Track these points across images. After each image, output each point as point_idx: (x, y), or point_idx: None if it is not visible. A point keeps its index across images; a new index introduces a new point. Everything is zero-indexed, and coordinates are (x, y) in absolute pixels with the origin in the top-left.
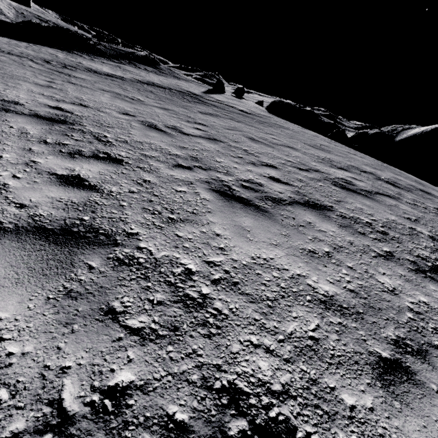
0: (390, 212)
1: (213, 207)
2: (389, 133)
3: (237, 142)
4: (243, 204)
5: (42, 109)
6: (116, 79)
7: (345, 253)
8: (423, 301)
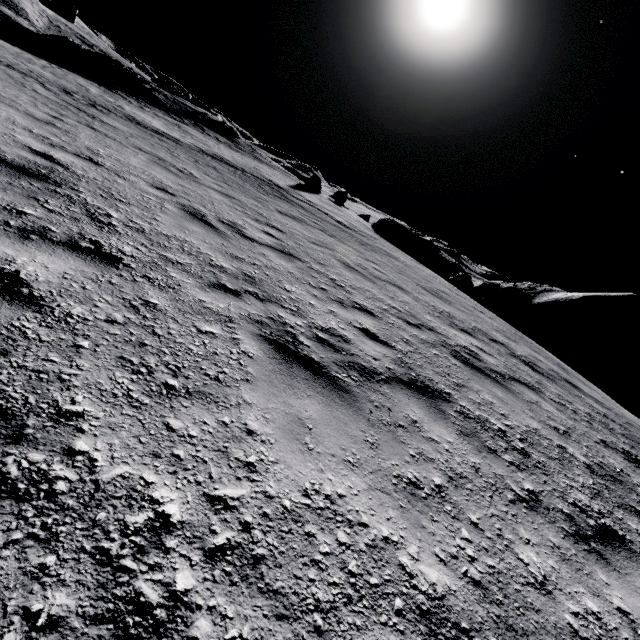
0: (530, 414)
1: (257, 371)
2: (525, 291)
3: (324, 265)
4: (311, 372)
5: (13, 151)
6: (166, 140)
7: (467, 491)
8: (592, 610)
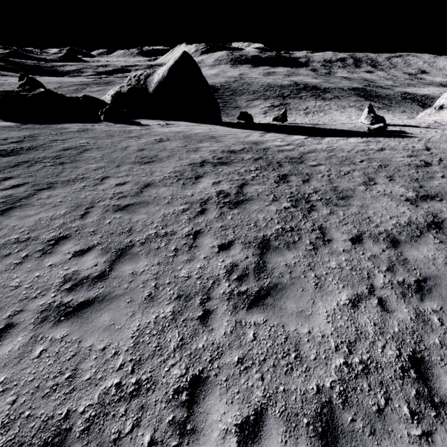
0: (267, 204)
1: (275, 320)
2: (138, 85)
3: (133, 230)
4: (268, 296)
5: None
6: None
7: (315, 267)
8: (345, 259)
